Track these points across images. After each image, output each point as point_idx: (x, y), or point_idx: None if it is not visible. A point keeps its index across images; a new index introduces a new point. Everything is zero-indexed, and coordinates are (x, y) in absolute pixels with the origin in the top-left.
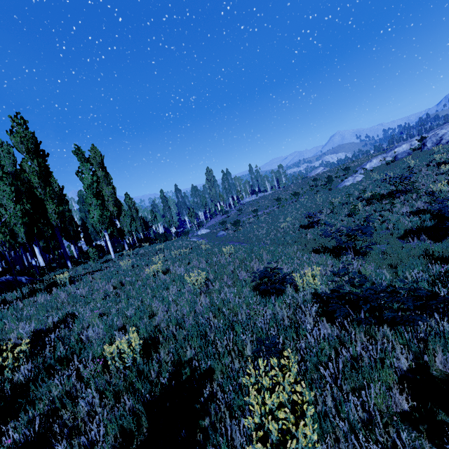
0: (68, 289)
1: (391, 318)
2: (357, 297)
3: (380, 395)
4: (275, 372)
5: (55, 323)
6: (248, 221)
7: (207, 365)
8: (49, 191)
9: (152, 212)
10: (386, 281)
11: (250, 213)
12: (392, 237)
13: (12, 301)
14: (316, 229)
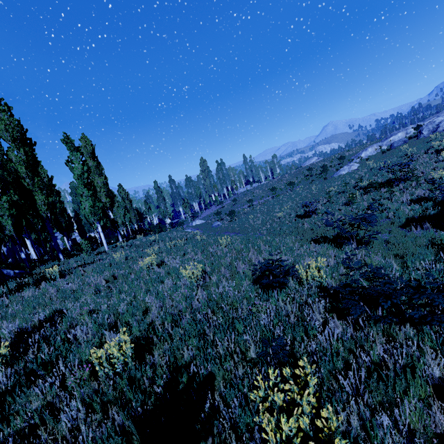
0: (57, 283)
1: (419, 317)
2: (377, 294)
3: (415, 412)
4: (290, 387)
5: (42, 321)
6: (243, 211)
7: (206, 371)
8: (37, 182)
9: (146, 203)
10: (398, 273)
11: (245, 203)
12: (393, 226)
13: None
14: (312, 218)
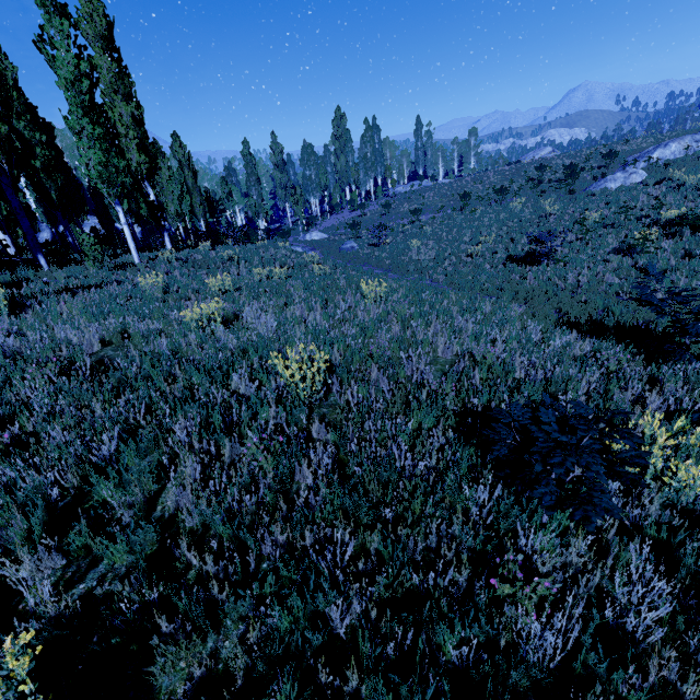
0: None
1: None
2: None
3: None
4: None
5: None
6: (400, 230)
7: None
8: None
9: (225, 183)
10: None
11: (405, 216)
12: None
13: None
14: (543, 268)
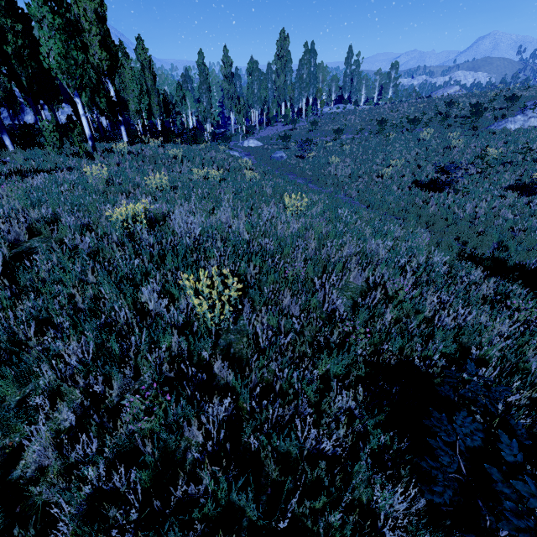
0: None
1: None
2: None
3: None
4: None
5: None
6: (323, 146)
7: None
8: None
9: (180, 88)
10: None
11: (328, 134)
12: None
13: None
14: (444, 196)
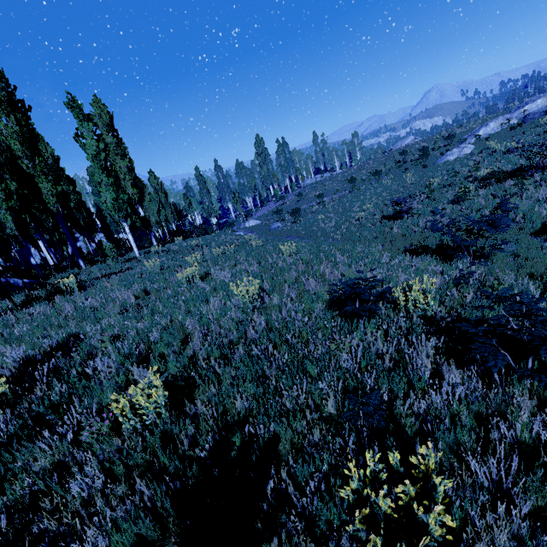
0: (74, 299)
1: None
2: (541, 342)
3: None
4: (405, 489)
5: (54, 348)
6: (311, 210)
7: (268, 431)
8: (39, 164)
9: (186, 197)
10: (544, 303)
11: (313, 199)
12: (522, 233)
13: (4, 313)
14: (405, 220)
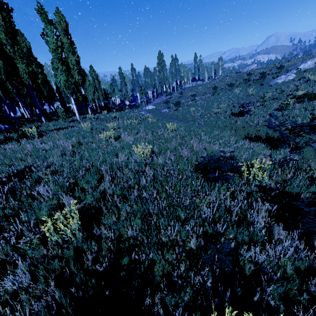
0: (33, 142)
1: None
2: None
3: None
4: None
5: (16, 174)
6: (187, 103)
7: (148, 258)
8: (17, 50)
9: (111, 86)
10: None
11: (189, 97)
12: None
13: None
14: (245, 117)
